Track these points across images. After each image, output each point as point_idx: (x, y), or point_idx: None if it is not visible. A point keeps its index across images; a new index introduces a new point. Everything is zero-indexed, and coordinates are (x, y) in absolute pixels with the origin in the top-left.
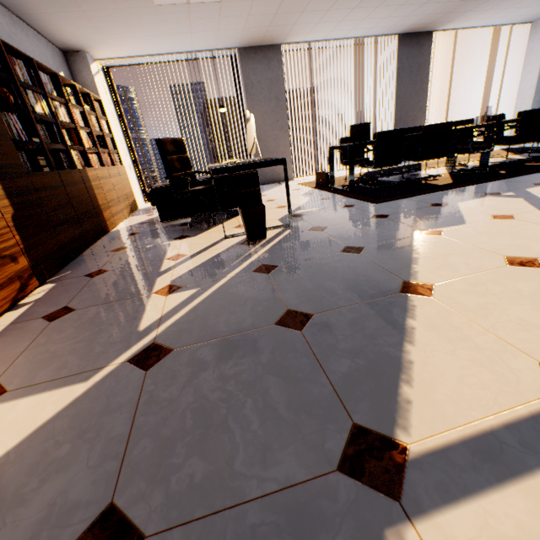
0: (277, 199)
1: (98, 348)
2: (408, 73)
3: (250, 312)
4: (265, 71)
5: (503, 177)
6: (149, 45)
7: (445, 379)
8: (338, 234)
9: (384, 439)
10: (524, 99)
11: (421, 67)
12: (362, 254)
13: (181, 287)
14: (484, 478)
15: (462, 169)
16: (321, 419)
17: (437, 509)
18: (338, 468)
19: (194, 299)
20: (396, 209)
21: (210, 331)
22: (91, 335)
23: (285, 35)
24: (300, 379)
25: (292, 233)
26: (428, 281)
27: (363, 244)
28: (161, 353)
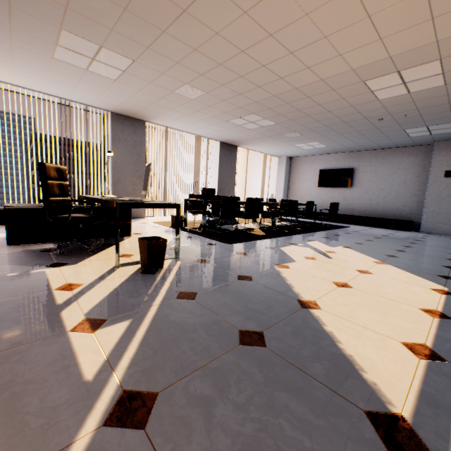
0: (143, 233)
1: (33, 420)
2: (225, 164)
3: (208, 337)
4: (132, 134)
5: (289, 234)
6: (24, 79)
7: (376, 362)
8: (224, 266)
9: (388, 415)
10: (279, 193)
11: (232, 162)
12: (254, 281)
13: (106, 320)
14: (445, 419)
15: (264, 226)
16: (344, 416)
17: (450, 450)
18: (388, 450)
19: (135, 332)
20: (248, 249)
21: (184, 362)
22: (2, 405)
23: (152, 117)
24: (302, 387)
25: (184, 263)
26: (310, 299)
27: (248, 273)
28: (146, 401)
